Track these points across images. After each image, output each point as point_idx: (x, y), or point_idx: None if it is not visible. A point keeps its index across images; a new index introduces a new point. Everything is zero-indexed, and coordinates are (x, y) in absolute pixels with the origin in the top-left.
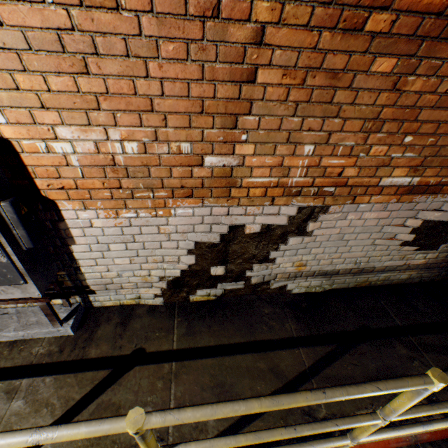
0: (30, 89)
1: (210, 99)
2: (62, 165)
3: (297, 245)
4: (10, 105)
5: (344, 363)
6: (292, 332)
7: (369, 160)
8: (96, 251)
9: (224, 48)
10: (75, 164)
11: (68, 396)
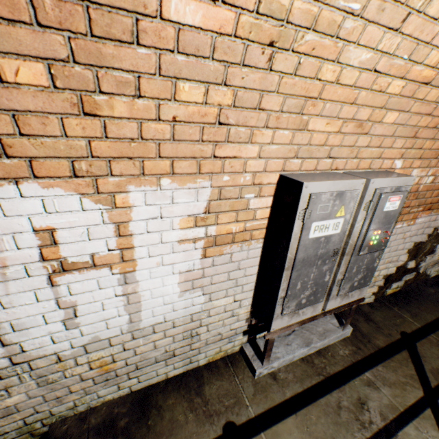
0: (423, 148)
1: None
2: None
3: None
4: (409, 157)
5: None
6: None
7: None
8: None
9: None
10: None
11: (407, 374)
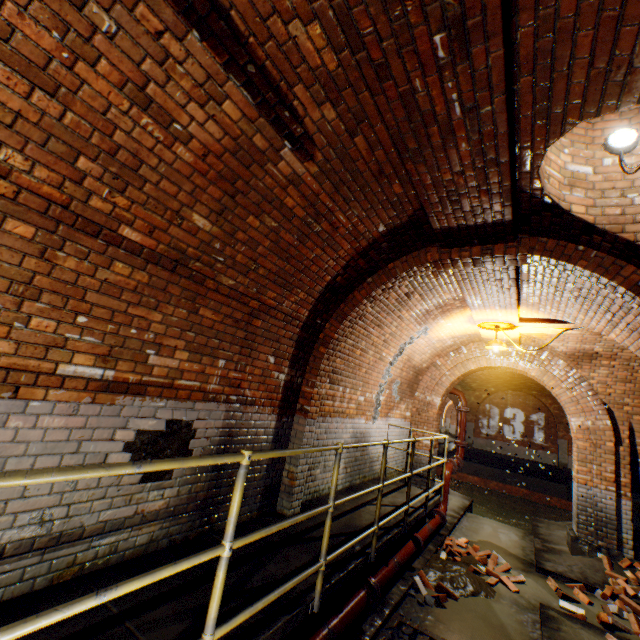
0: None
1: None
2: None
3: None
4: None
5: None
6: None
7: (33, 335)
8: None
9: None
10: None
11: None
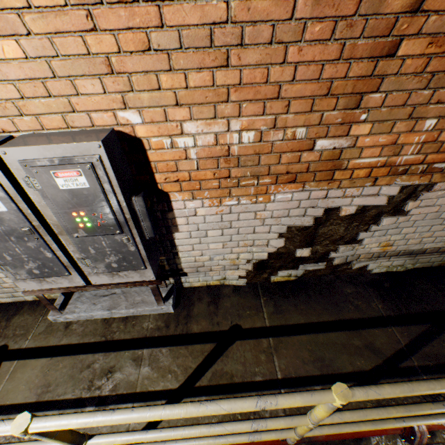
0: (169, 88)
1: (340, 79)
2: (181, 159)
3: (388, 225)
4: (148, 105)
5: (443, 342)
6: (380, 312)
7: None
8: (195, 238)
9: (373, 22)
10: (193, 157)
11: (185, 365)
